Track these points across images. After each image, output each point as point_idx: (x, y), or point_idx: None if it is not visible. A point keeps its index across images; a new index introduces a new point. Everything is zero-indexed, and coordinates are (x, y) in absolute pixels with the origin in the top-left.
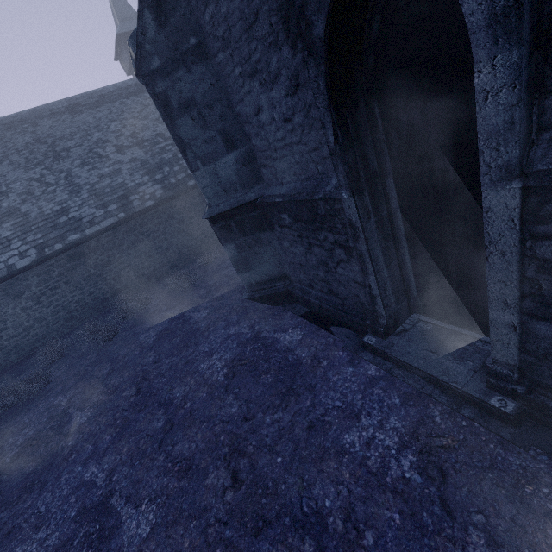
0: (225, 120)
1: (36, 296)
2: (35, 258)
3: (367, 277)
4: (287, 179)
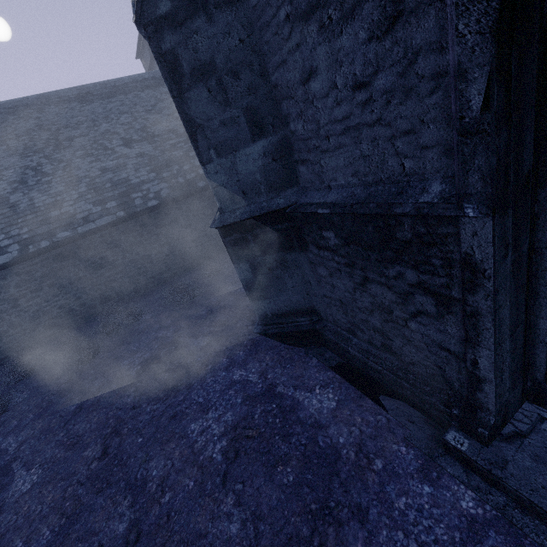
0: (254, 94)
1: (14, 298)
2: (17, 255)
3: (475, 348)
4: (339, 182)
